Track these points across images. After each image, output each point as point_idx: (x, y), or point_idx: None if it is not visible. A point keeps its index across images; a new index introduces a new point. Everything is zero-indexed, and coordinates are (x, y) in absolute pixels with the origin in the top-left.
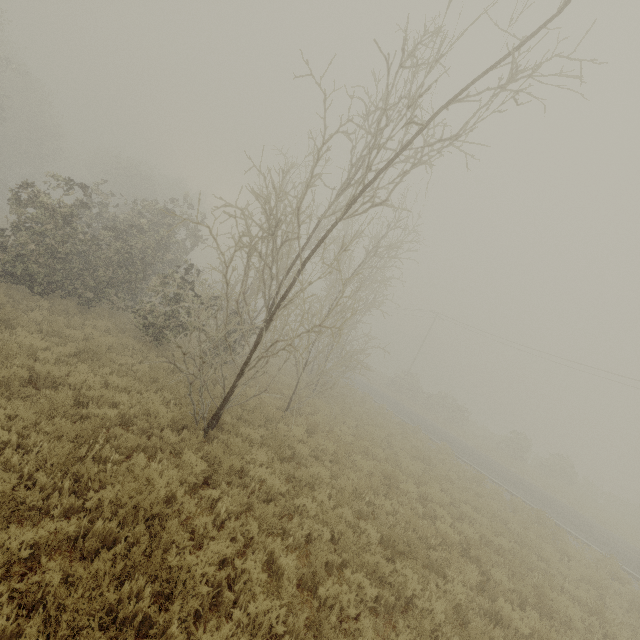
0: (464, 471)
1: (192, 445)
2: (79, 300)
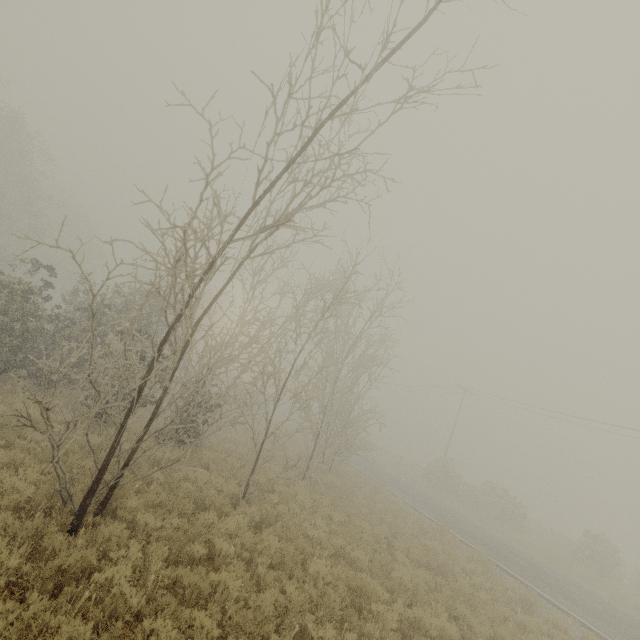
0: (507, 590)
1: (26, 532)
2: (38, 381)
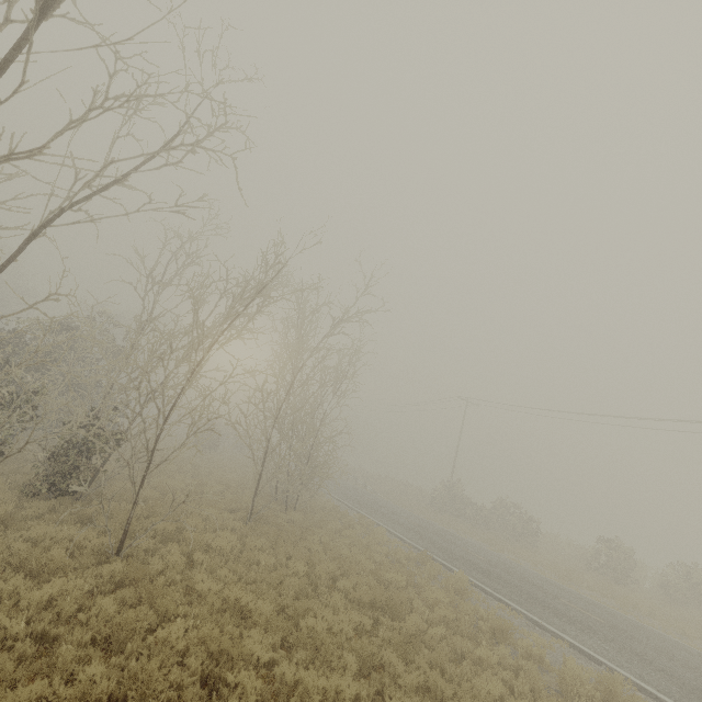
0: (482, 618)
1: None
2: None
